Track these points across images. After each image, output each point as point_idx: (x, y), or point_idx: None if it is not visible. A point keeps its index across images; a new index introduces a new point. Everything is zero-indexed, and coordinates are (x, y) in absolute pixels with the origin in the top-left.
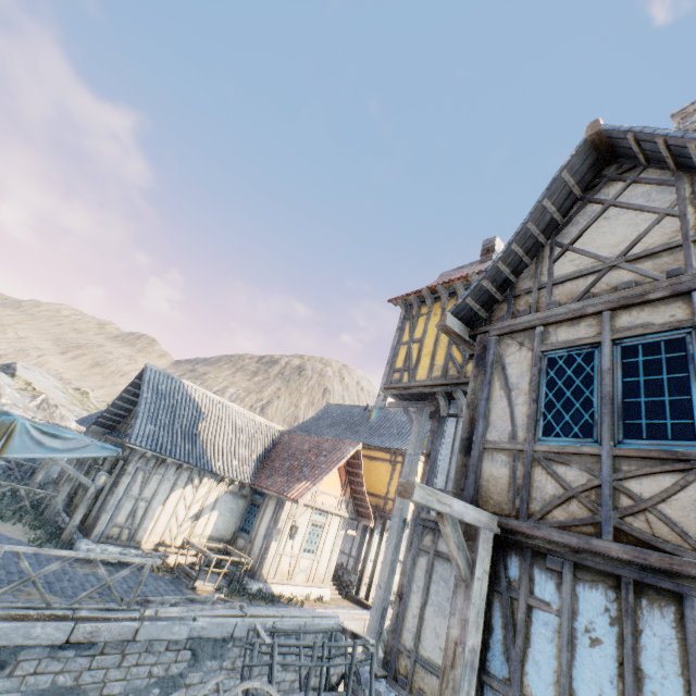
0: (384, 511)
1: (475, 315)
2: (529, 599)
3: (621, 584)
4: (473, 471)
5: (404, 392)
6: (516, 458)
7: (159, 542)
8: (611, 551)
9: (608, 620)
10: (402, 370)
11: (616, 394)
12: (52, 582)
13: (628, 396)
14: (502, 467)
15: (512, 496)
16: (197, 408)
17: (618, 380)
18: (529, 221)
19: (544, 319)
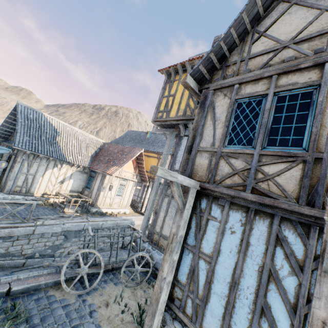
0: (153, 179)
1: (203, 77)
2: (208, 216)
3: (249, 210)
4: (191, 161)
5: (163, 123)
6: (212, 155)
7: (43, 193)
8: (248, 198)
9: (240, 224)
10: (163, 111)
11: (268, 123)
12: None
13: (274, 124)
14: (205, 159)
15: (208, 173)
16: (54, 129)
17: (271, 115)
18: (244, 11)
19: (240, 80)
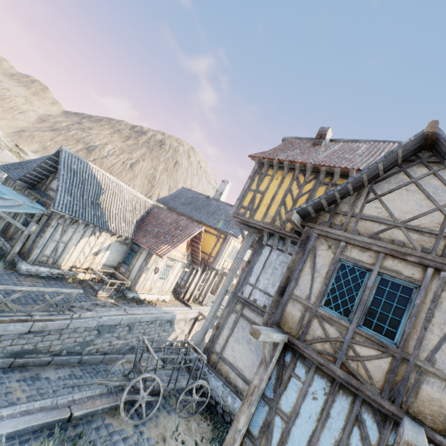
0: (207, 262)
1: (309, 214)
2: (291, 373)
3: (334, 382)
4: (282, 307)
5: (244, 222)
6: (306, 310)
7: (72, 266)
8: (337, 372)
9: (323, 392)
10: (247, 209)
11: (368, 301)
12: (10, 293)
13: (373, 305)
14: (298, 311)
15: (299, 328)
16: (99, 185)
17: (372, 294)
18: (365, 173)
19: (348, 239)
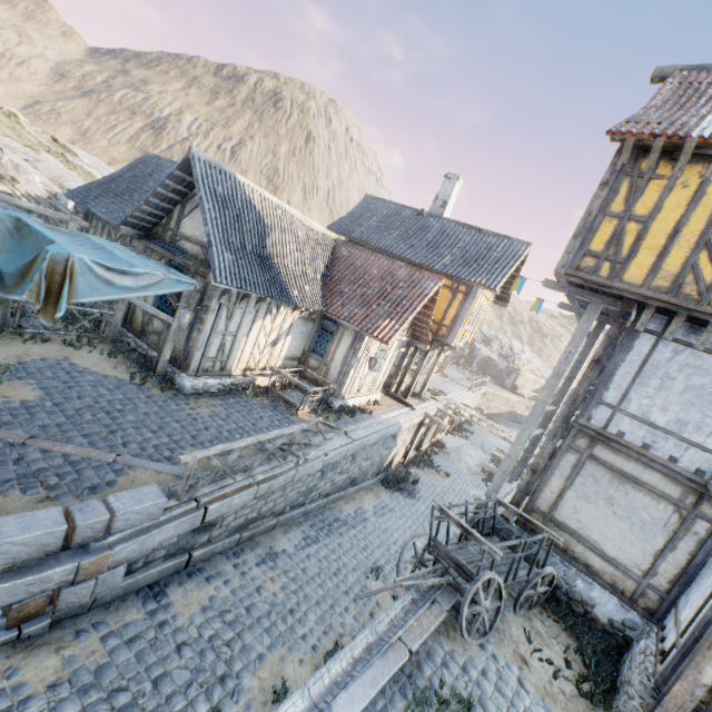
0: (436, 336)
1: None
2: None
3: None
4: None
5: (593, 287)
6: None
7: (245, 368)
8: None
9: None
10: (603, 258)
11: None
12: (197, 436)
13: None
14: None
15: None
16: (260, 219)
17: None
18: None
19: None
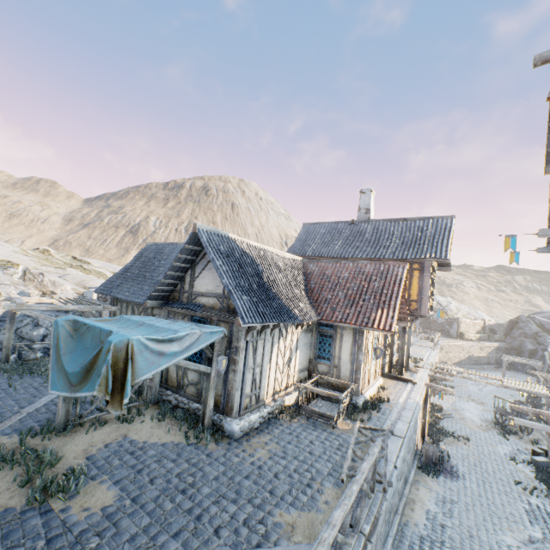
0: (409, 311)
1: None
2: None
3: None
4: None
5: None
6: None
7: (273, 392)
8: None
9: None
10: None
11: None
12: (274, 491)
13: None
14: None
15: None
16: (252, 261)
17: None
18: None
19: None
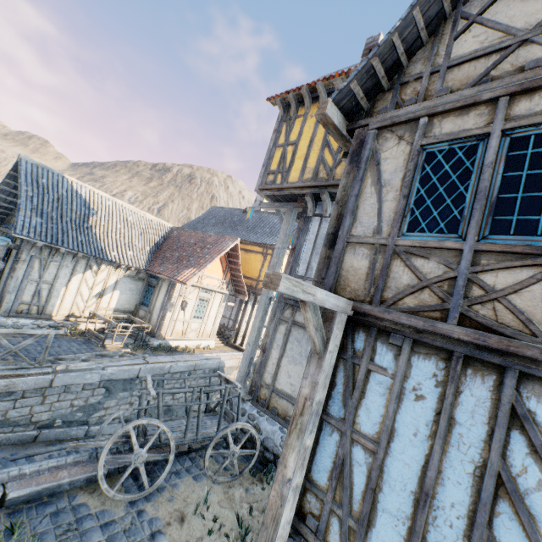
0: (256, 290)
1: (357, 106)
2: (369, 365)
3: (453, 358)
4: (335, 263)
5: (276, 193)
6: (377, 251)
7: (69, 314)
8: (454, 334)
9: (434, 383)
10: (277, 172)
11: (492, 189)
12: None
13: (505, 192)
14: (363, 259)
15: (369, 285)
16: (85, 204)
17: (498, 174)
18: None
19: (431, 108)
